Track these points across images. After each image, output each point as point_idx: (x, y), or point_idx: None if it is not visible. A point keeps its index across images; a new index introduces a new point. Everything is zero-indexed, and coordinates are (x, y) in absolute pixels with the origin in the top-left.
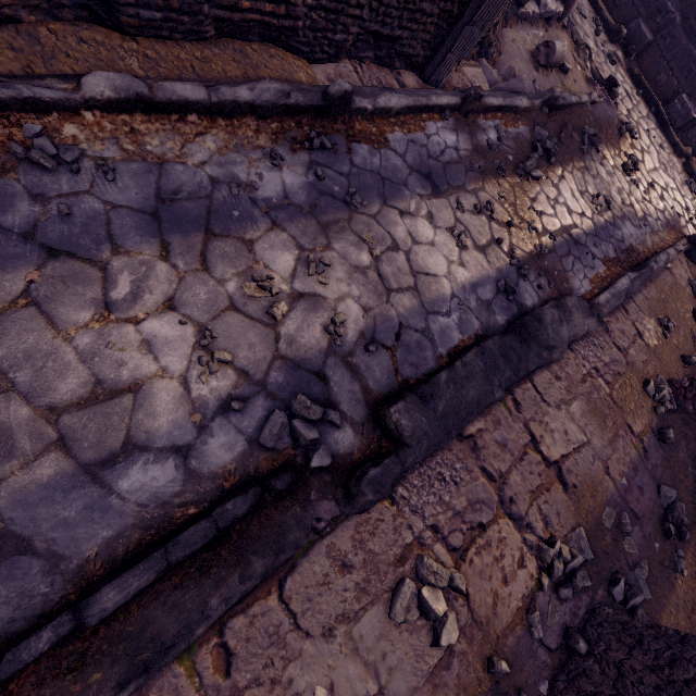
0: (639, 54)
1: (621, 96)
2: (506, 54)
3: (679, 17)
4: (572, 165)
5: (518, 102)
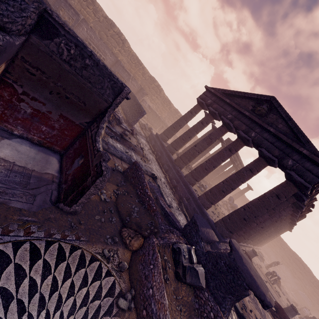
0: (159, 158)
1: (150, 157)
2: (115, 127)
3: (165, 153)
4: (124, 146)
5: (112, 129)
